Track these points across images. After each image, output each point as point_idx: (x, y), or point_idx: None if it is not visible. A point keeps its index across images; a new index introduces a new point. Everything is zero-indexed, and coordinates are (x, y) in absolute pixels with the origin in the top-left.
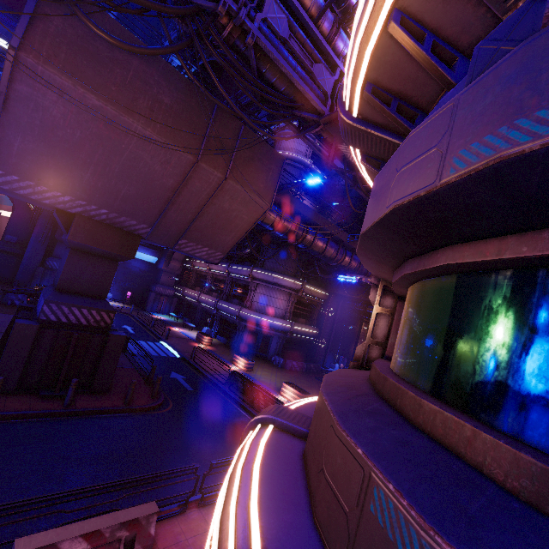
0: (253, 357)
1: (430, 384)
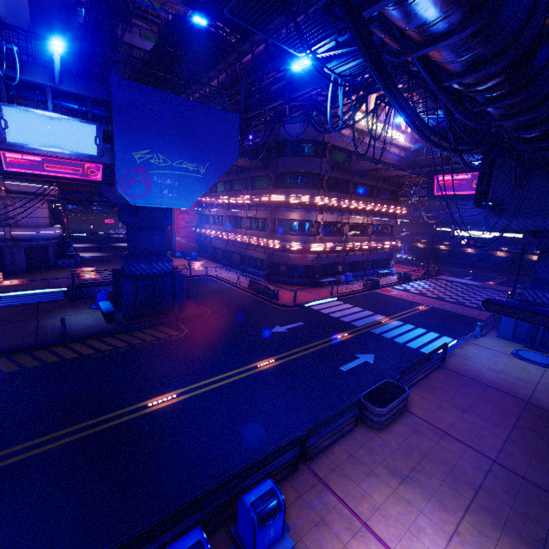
0: (43, 270)
1: (299, 231)
